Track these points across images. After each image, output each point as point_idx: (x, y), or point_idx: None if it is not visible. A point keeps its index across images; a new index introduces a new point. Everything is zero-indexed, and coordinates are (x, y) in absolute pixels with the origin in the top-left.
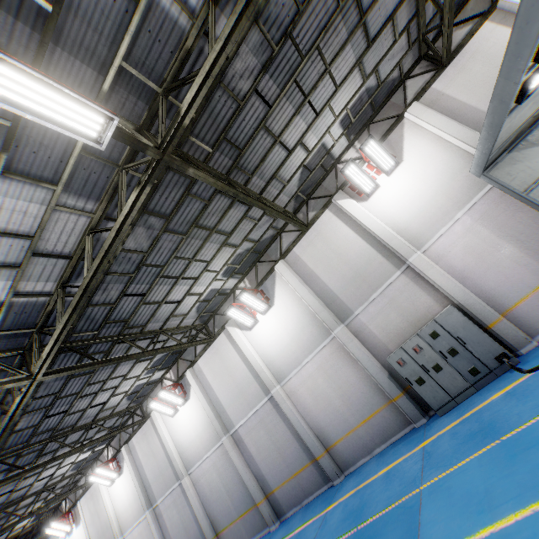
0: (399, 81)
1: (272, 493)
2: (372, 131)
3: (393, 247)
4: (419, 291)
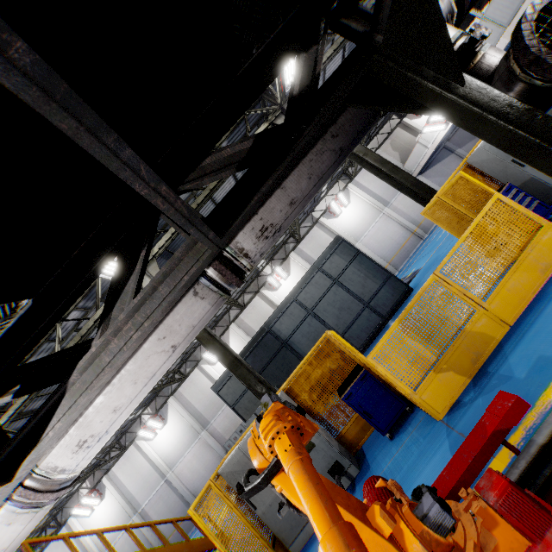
0: (227, 310)
1: (168, 539)
2: (217, 330)
3: None
4: None
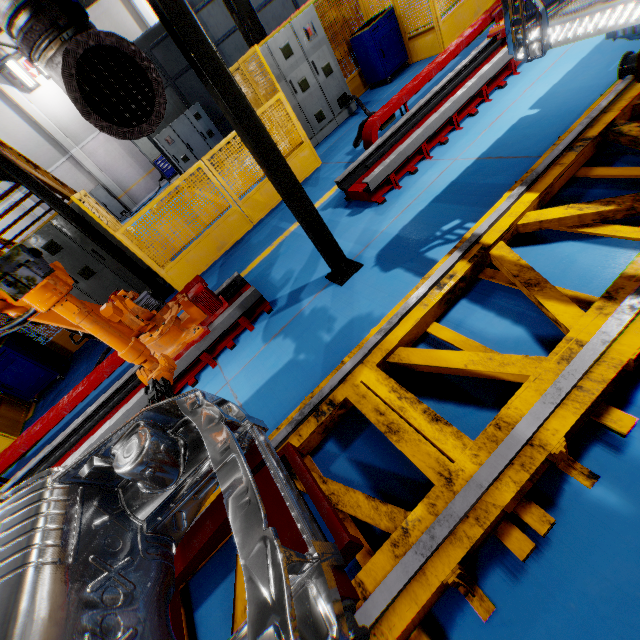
0: None
1: None
2: None
3: (59, 140)
4: (80, 174)
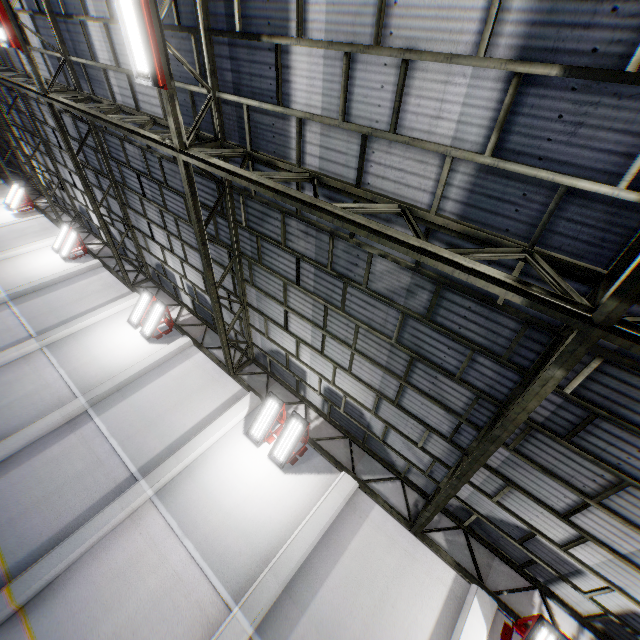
0: None
1: None
2: None
3: None
4: None
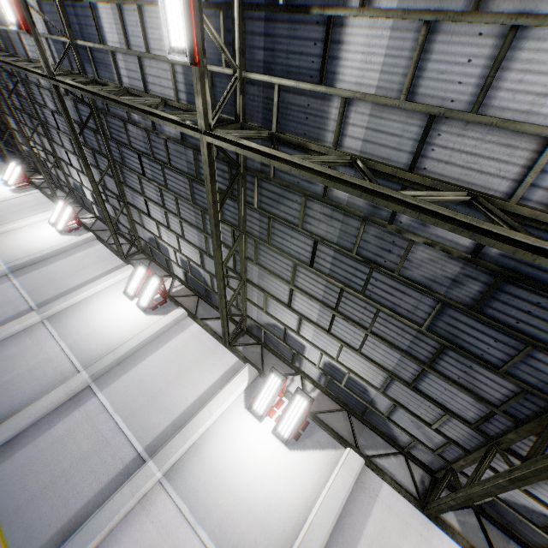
0: None
1: None
2: None
3: None
4: None
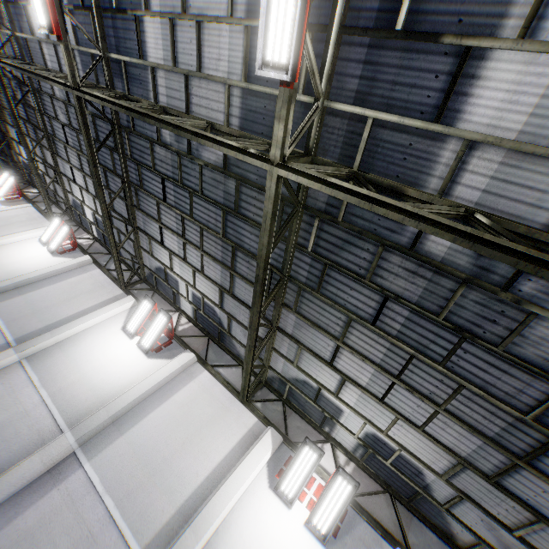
0: None
1: None
2: None
3: None
4: None
